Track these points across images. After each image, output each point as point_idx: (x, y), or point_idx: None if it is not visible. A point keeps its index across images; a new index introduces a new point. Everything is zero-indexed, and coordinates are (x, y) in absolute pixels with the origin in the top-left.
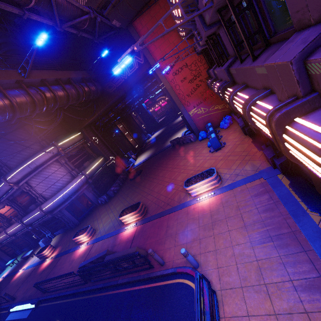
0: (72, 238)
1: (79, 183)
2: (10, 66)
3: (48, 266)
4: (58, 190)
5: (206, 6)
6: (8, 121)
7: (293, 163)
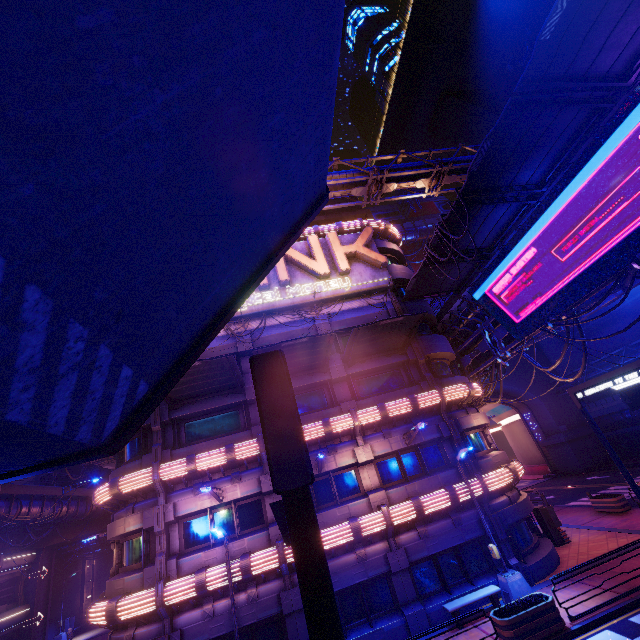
0: None
1: None
2: (60, 483)
3: None
4: None
5: None
6: (22, 524)
7: None
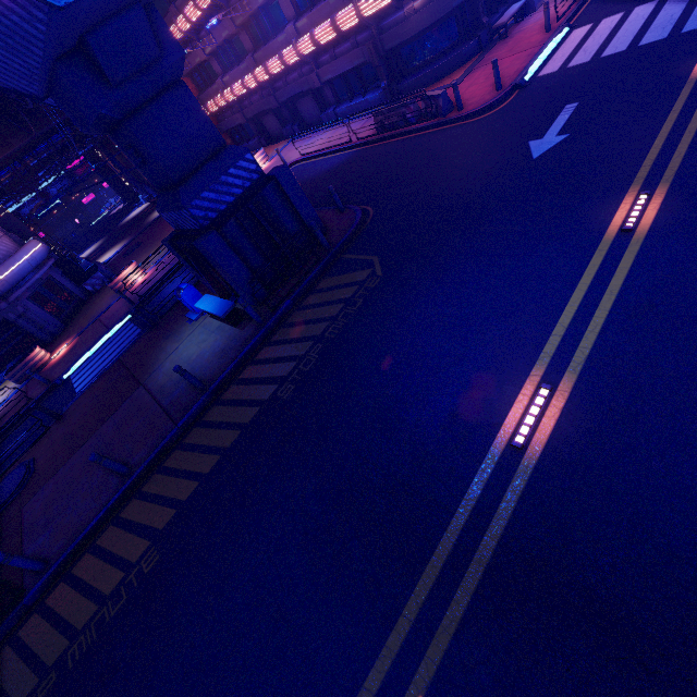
0: (112, 282)
1: (44, 248)
2: None
3: (77, 341)
4: (5, 258)
5: (249, 11)
6: None
7: (303, 121)
